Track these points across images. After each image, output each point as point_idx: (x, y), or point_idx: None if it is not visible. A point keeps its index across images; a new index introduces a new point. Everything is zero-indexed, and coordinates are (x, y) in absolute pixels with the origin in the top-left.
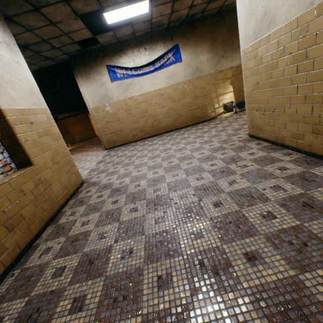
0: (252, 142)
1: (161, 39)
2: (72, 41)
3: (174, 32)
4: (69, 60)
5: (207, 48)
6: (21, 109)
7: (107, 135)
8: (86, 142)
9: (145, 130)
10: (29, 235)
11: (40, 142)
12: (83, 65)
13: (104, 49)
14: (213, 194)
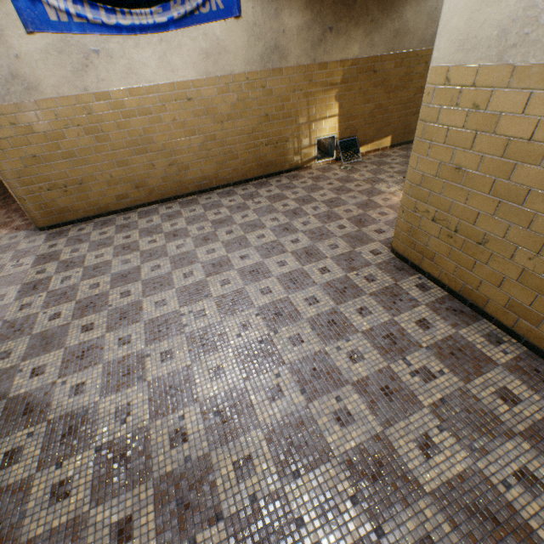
0: (407, 277)
1: None
2: None
3: None
4: None
5: None
6: None
7: (39, 193)
8: None
9: (149, 186)
10: None
11: None
12: None
13: None
14: (401, 501)
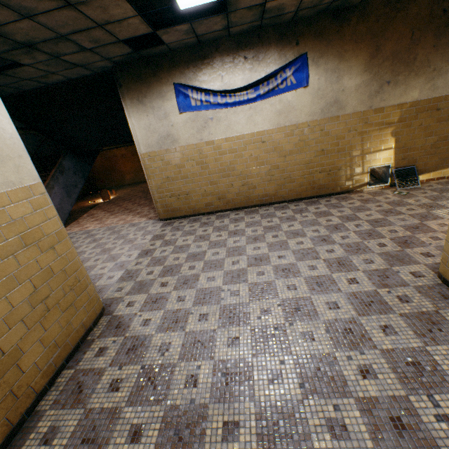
0: None
1: (277, 41)
2: (115, 38)
3: (304, 28)
4: (113, 70)
5: (360, 63)
6: None
7: (165, 198)
8: (139, 188)
9: (227, 198)
10: None
11: (3, 268)
12: (134, 79)
13: (172, 53)
14: None
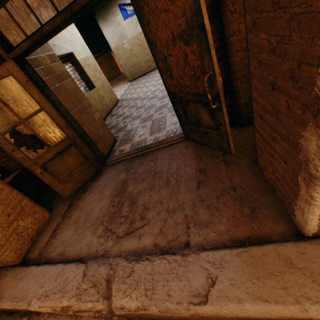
0: None
1: None
2: None
3: None
4: None
5: None
6: (83, 58)
7: (129, 69)
8: (114, 80)
9: None
10: (102, 116)
11: (94, 75)
12: (100, 9)
13: None
14: None
